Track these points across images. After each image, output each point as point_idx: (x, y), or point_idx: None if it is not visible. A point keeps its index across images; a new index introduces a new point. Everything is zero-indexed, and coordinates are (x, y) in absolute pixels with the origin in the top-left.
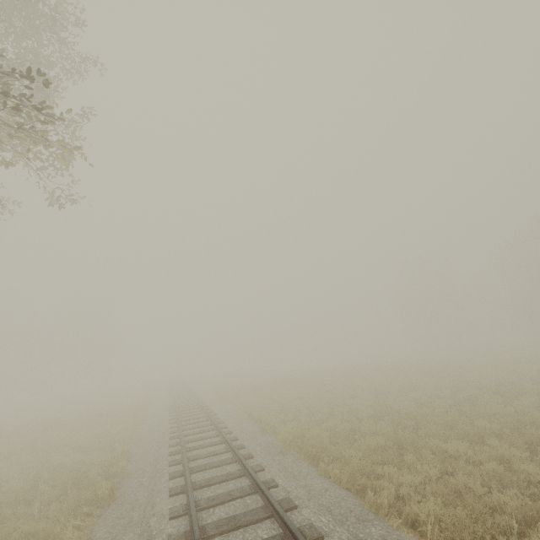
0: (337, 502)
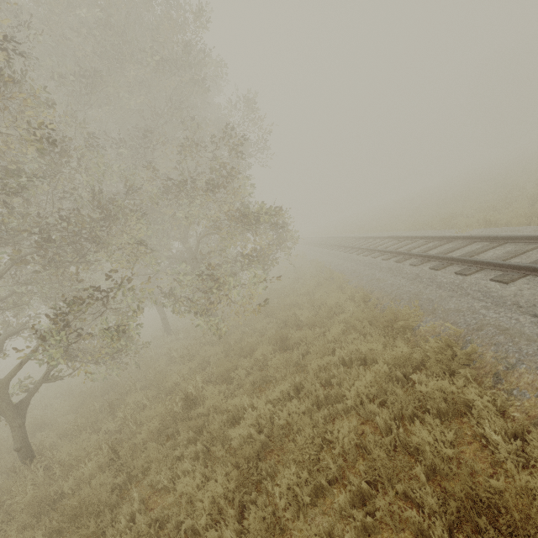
0: (377, 234)
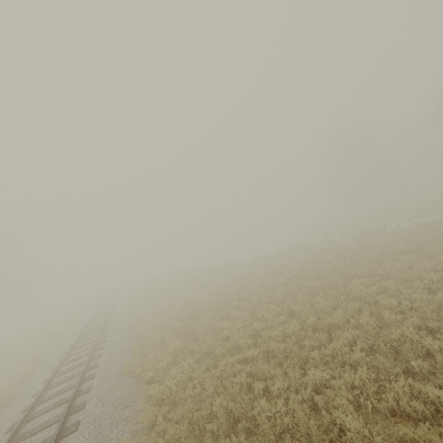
0: None
